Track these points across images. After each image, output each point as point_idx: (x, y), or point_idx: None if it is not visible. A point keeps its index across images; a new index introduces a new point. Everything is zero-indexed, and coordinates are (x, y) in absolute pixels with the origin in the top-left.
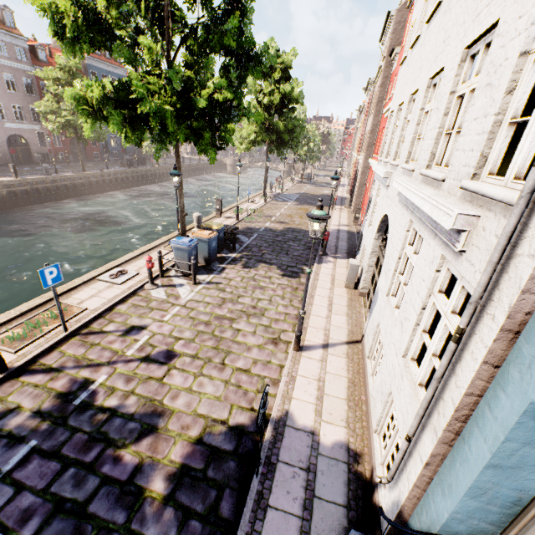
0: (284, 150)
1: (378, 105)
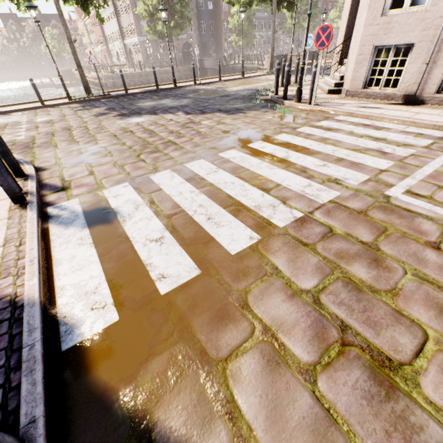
0: None
1: None
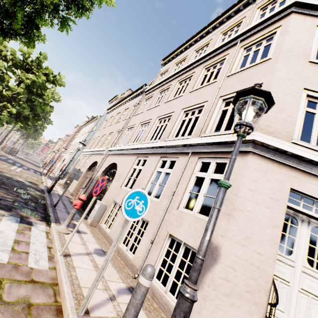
0: (30, 138)
1: (69, 142)
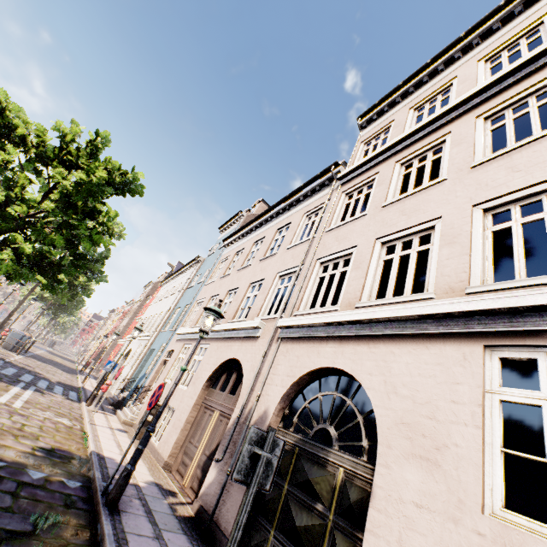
0: (60, 312)
1: (134, 314)
